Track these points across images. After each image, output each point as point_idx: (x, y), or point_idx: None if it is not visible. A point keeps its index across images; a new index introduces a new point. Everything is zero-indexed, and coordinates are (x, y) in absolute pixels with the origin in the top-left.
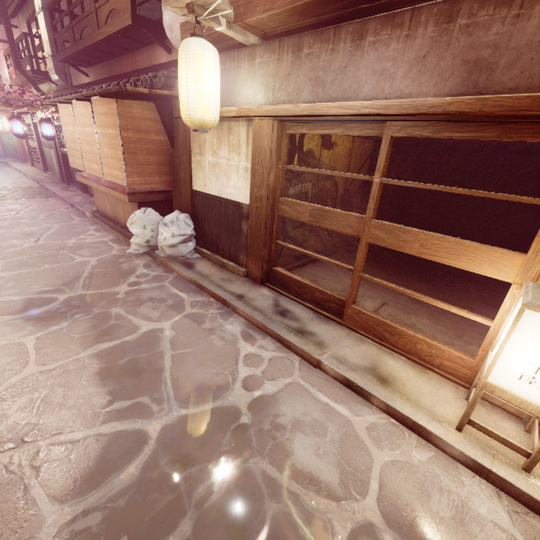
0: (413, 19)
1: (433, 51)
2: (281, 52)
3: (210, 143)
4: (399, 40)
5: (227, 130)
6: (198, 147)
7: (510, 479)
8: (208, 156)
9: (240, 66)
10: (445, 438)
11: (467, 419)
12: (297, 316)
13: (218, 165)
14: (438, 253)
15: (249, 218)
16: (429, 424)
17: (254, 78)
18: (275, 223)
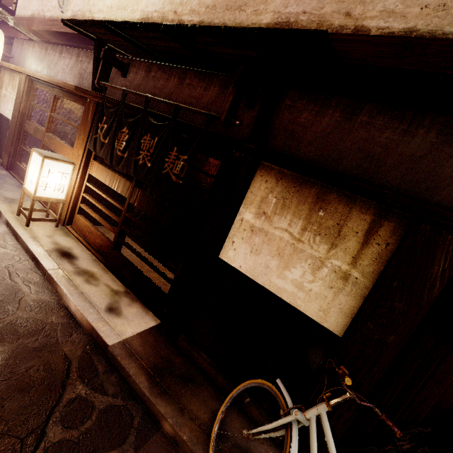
0: (72, 52)
1: (74, 66)
2: (42, 49)
3: (6, 82)
4: (69, 58)
5: (13, 77)
6: (1, 83)
7: (12, 224)
8: (4, 90)
9: (30, 49)
10: (4, 213)
11: (19, 208)
12: (4, 181)
13: (6, 96)
14: (58, 149)
15: (9, 128)
16: (4, 210)
17: (33, 57)
18: (22, 134)
